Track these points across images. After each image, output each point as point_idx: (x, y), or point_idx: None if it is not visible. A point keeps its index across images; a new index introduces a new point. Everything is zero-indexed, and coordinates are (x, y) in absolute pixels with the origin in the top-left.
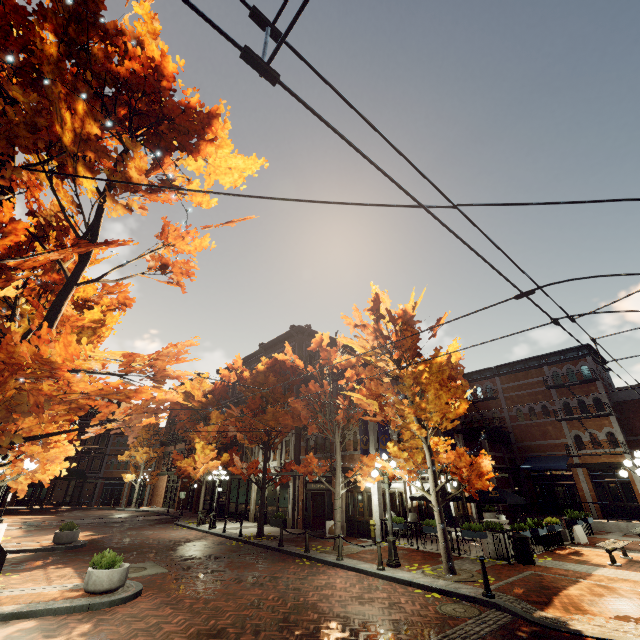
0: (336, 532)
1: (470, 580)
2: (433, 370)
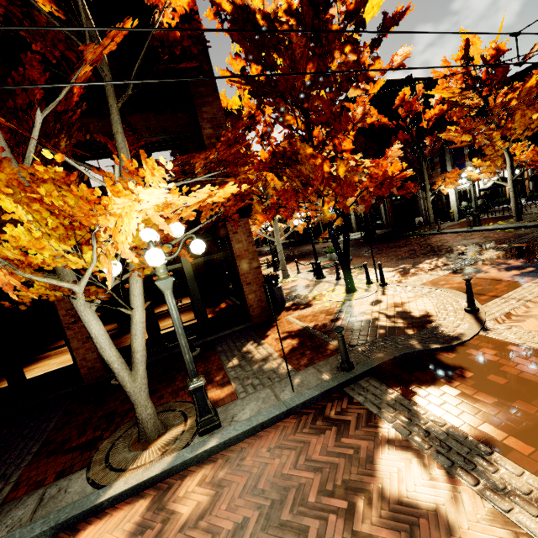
0: (430, 221)
1: (533, 220)
2: (521, 95)
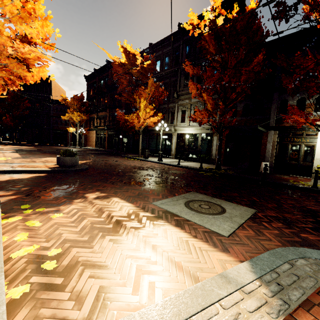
0: None
1: None
2: None
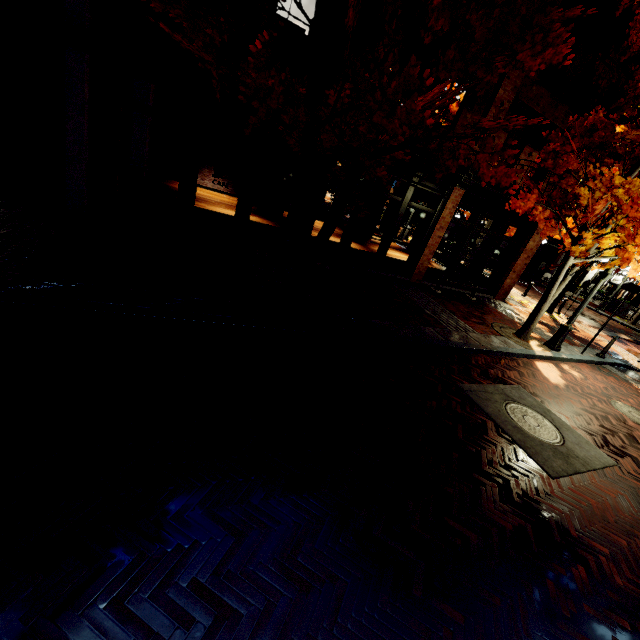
0: None
1: None
2: None
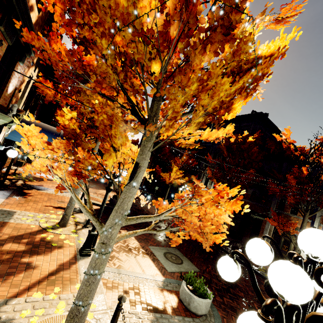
0: None
1: None
2: None
